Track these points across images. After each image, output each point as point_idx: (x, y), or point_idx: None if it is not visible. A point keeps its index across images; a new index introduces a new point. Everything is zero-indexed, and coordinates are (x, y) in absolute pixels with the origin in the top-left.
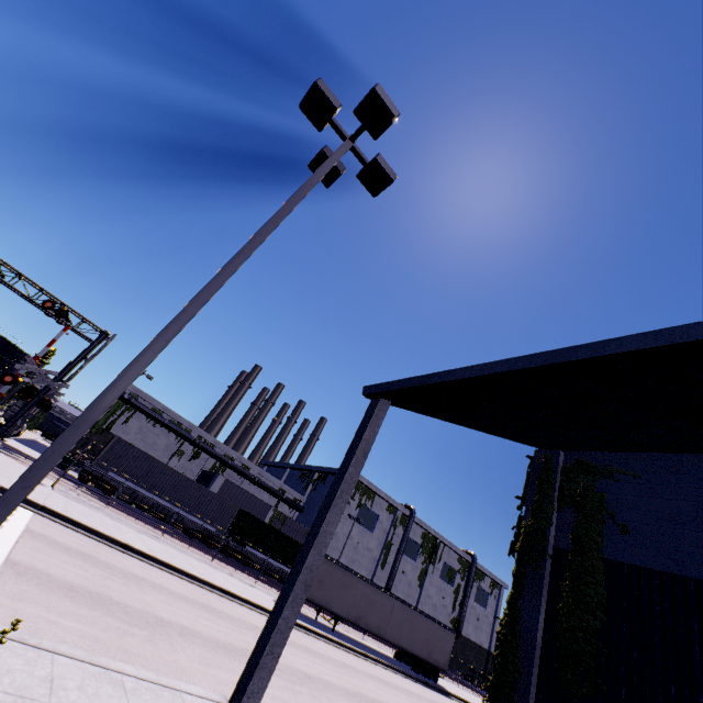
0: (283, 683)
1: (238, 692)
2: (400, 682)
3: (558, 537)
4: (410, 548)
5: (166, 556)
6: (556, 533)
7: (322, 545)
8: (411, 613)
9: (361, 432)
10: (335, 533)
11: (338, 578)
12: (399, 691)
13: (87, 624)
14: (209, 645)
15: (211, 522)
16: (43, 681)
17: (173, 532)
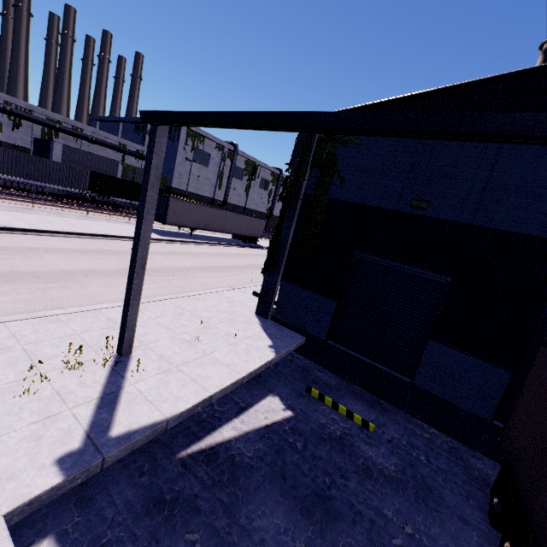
0: (162, 279)
1: (124, 316)
2: (235, 251)
3: (307, 187)
4: (237, 173)
5: (46, 225)
6: (307, 185)
7: (145, 245)
8: (239, 217)
9: (150, 160)
10: (179, 173)
11: (187, 208)
12: (233, 257)
13: (14, 295)
14: (108, 275)
15: (70, 186)
16: (9, 338)
17: (40, 200)
